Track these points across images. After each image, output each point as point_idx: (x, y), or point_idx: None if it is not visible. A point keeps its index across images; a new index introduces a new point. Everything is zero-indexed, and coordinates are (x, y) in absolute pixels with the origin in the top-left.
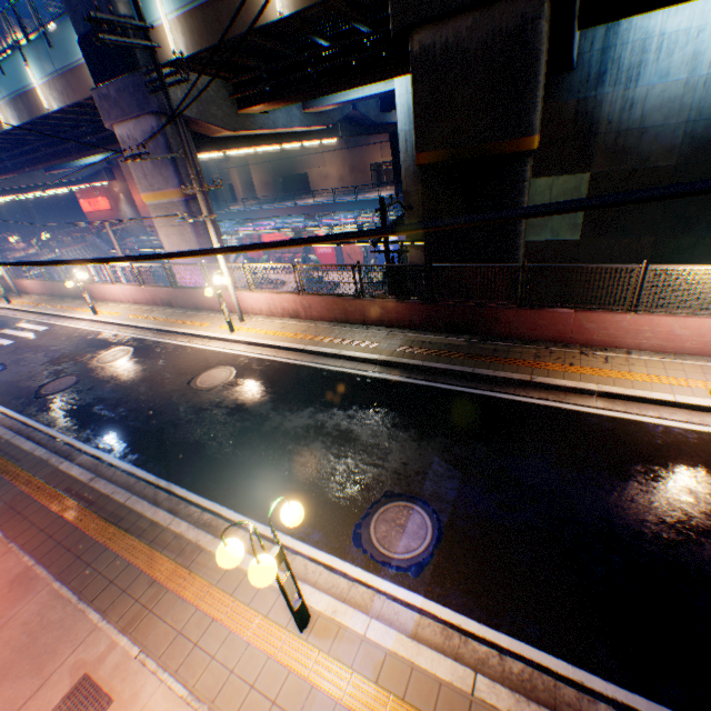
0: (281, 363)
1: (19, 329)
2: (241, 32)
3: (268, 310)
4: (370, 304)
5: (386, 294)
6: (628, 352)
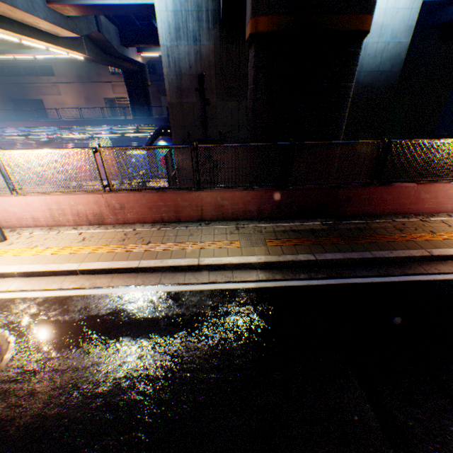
0: (108, 298)
1: None
2: None
3: (49, 218)
4: (211, 196)
5: None
6: (449, 215)
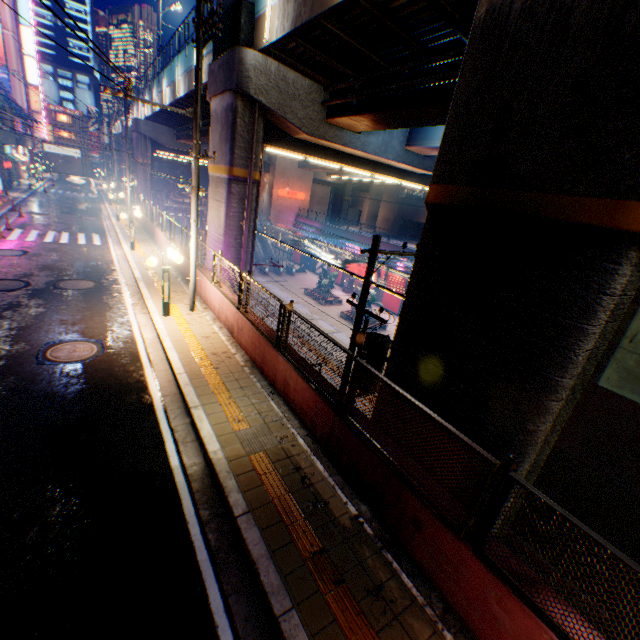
0: (140, 377)
1: (89, 237)
2: (317, 14)
3: (218, 311)
4: (284, 365)
5: None
6: None
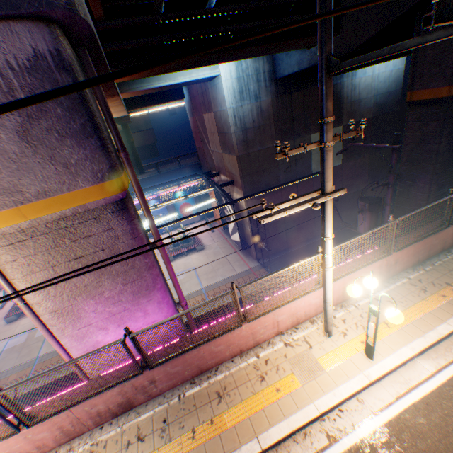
0: None
1: None
2: None
3: (339, 296)
4: (452, 228)
5: (191, 248)
6: None
